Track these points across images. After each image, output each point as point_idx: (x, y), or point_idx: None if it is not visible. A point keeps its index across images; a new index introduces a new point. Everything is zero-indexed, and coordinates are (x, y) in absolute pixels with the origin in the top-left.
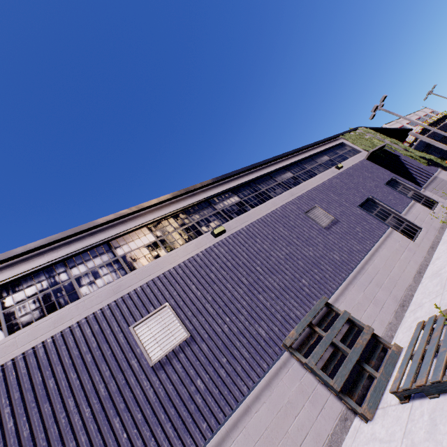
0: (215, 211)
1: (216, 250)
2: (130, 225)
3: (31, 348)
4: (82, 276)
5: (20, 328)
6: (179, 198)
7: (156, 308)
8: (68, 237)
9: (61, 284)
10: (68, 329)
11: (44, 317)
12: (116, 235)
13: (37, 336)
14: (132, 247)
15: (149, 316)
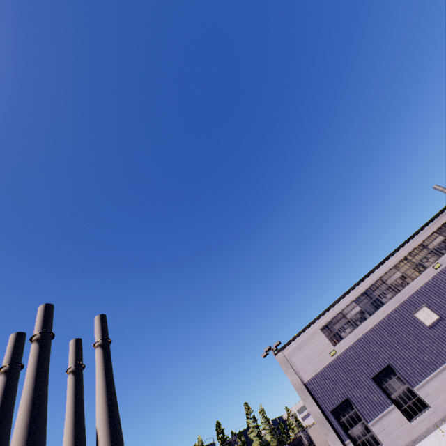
0: (428, 250)
1: (439, 277)
2: (386, 269)
3: (380, 320)
4: (379, 295)
5: (371, 313)
6: (403, 247)
7: (419, 306)
8: (364, 279)
9: (373, 298)
10: (388, 314)
11: (376, 310)
12: (382, 275)
13: (380, 316)
14: (392, 279)
15: (417, 310)
